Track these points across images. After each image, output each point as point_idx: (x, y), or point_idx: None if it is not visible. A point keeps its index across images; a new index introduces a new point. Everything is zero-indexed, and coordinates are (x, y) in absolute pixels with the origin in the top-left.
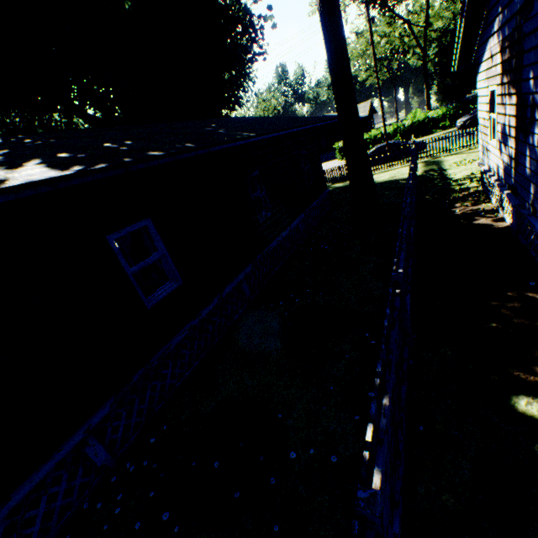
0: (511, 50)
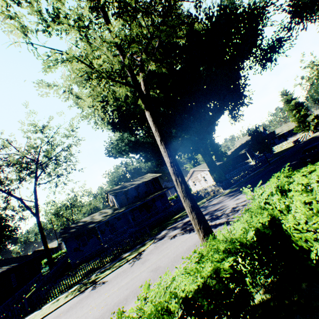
0: None
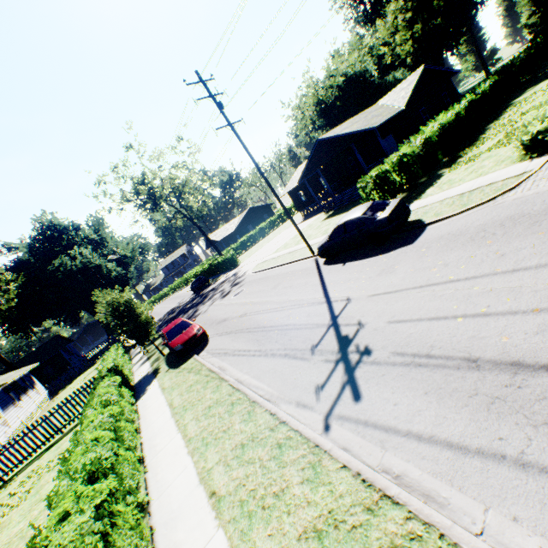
0: None
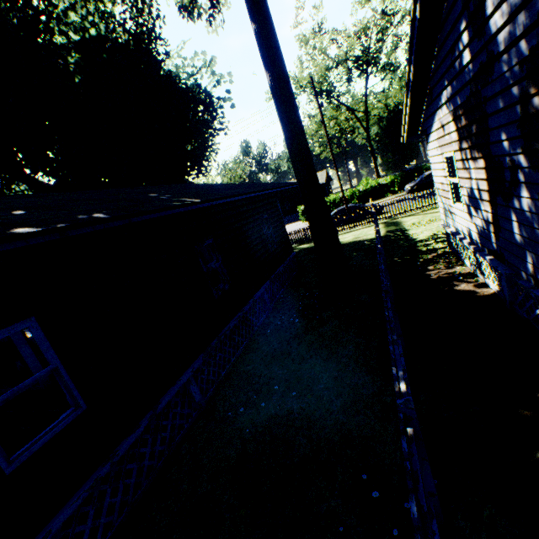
0: (469, 116)
